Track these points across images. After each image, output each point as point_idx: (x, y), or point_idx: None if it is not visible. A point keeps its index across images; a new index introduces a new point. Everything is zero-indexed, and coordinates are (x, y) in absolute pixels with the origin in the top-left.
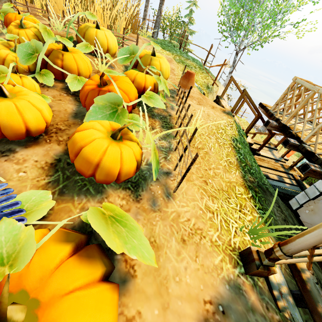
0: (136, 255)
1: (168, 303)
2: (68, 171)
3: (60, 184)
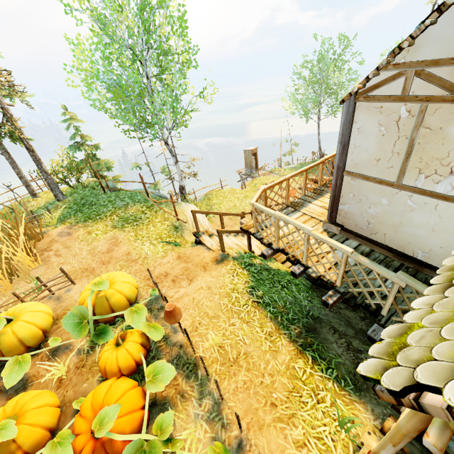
0: None
1: None
2: None
3: None
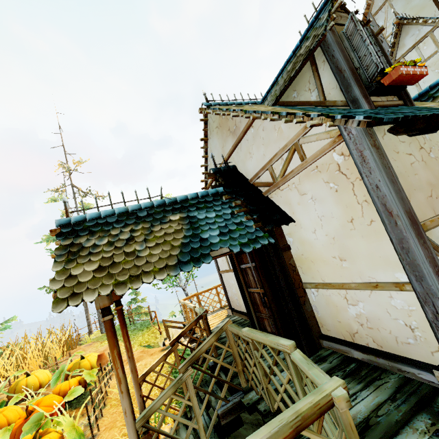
0: None
1: None
2: None
3: None
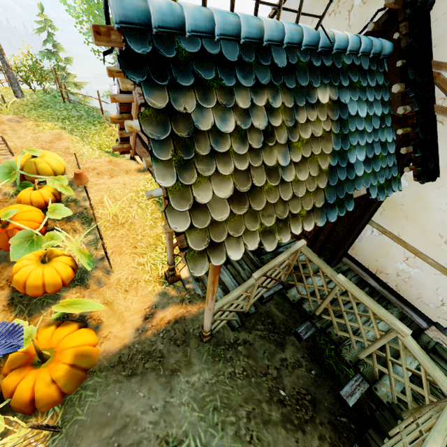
0: (90, 310)
1: (125, 321)
2: (25, 301)
3: (25, 311)
